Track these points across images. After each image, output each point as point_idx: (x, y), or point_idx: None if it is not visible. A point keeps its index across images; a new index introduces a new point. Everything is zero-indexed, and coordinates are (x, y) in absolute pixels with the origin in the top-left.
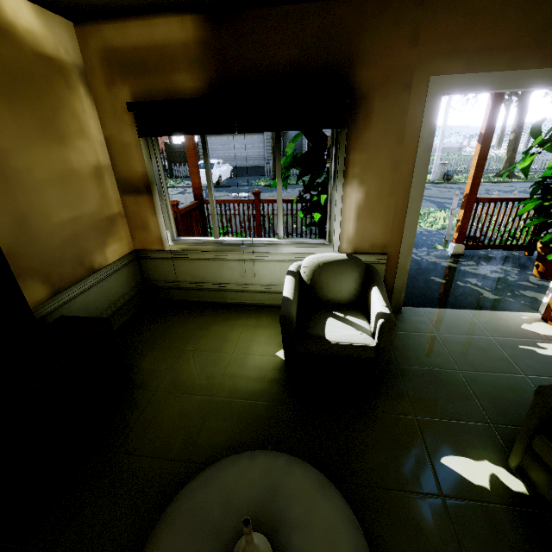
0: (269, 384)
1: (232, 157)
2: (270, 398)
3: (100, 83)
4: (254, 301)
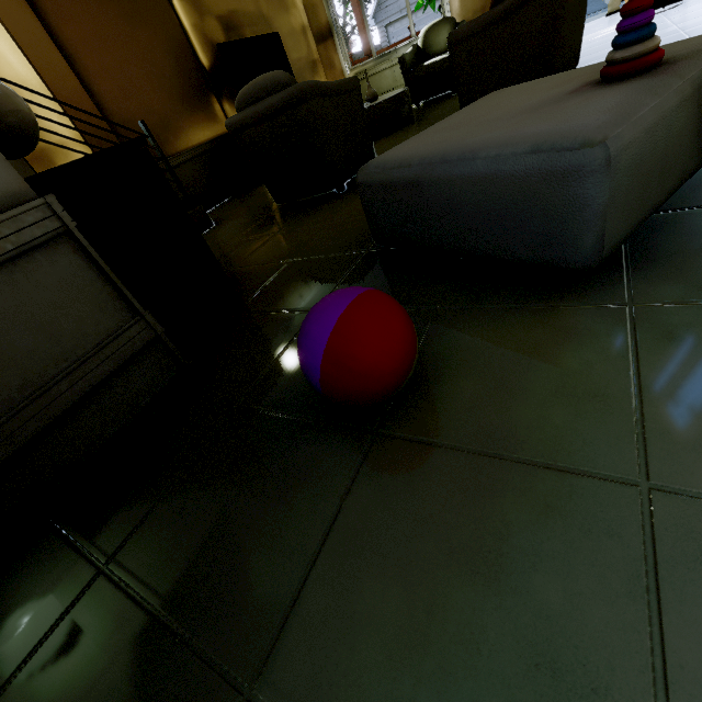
0: None
1: None
2: None
3: None
4: None
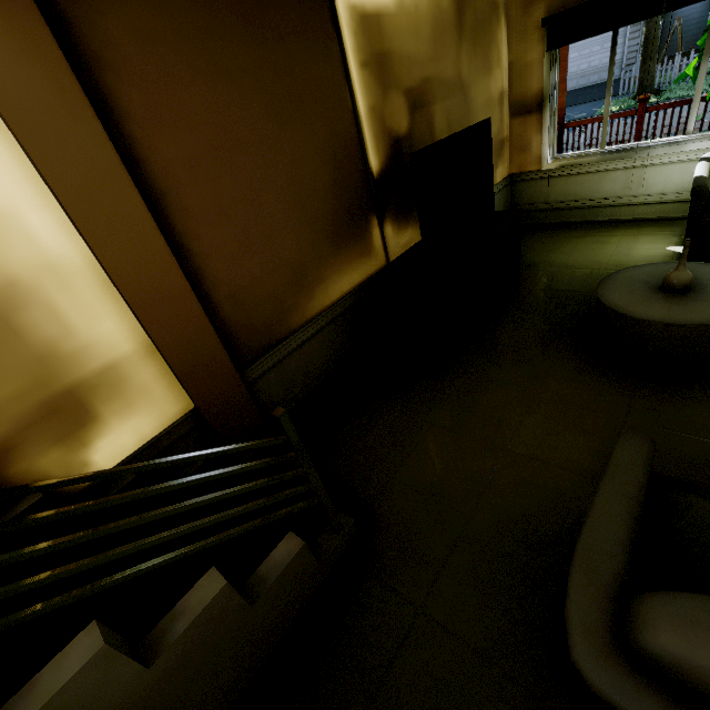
0: None
1: None
2: None
3: (517, 8)
4: (633, 216)
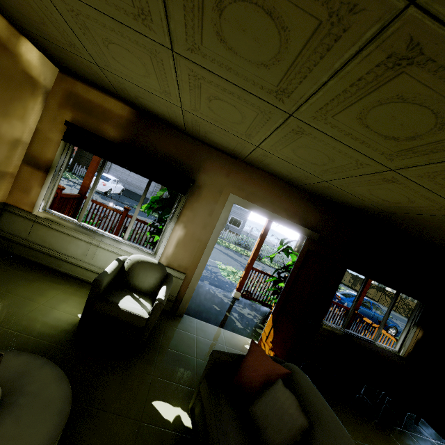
0: (59, 331)
1: (128, 182)
2: (54, 341)
3: (55, 102)
4: (83, 277)
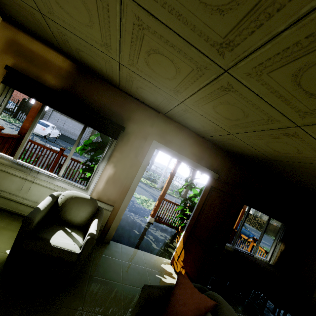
0: None
1: (64, 128)
2: None
3: None
4: (16, 210)
